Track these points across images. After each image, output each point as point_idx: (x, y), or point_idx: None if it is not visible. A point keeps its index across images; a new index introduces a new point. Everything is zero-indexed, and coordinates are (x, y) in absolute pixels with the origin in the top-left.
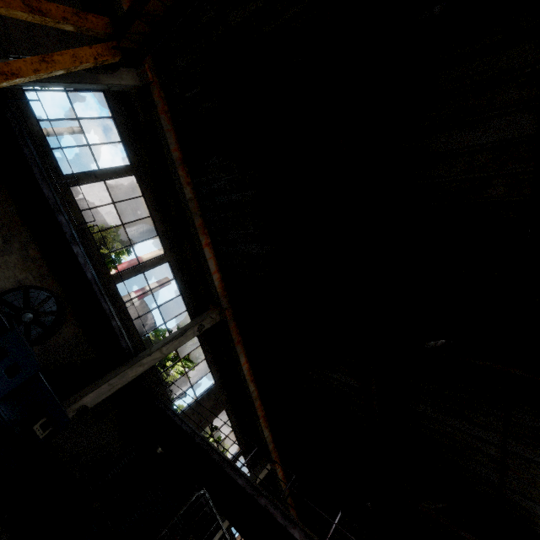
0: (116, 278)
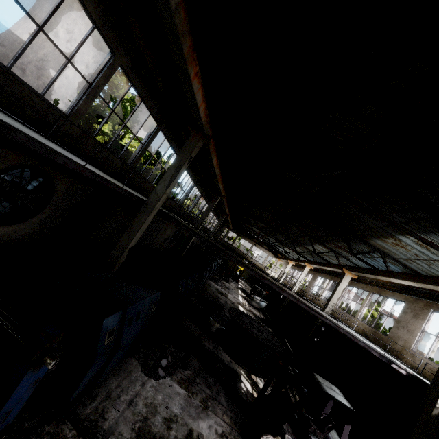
0: (74, 118)
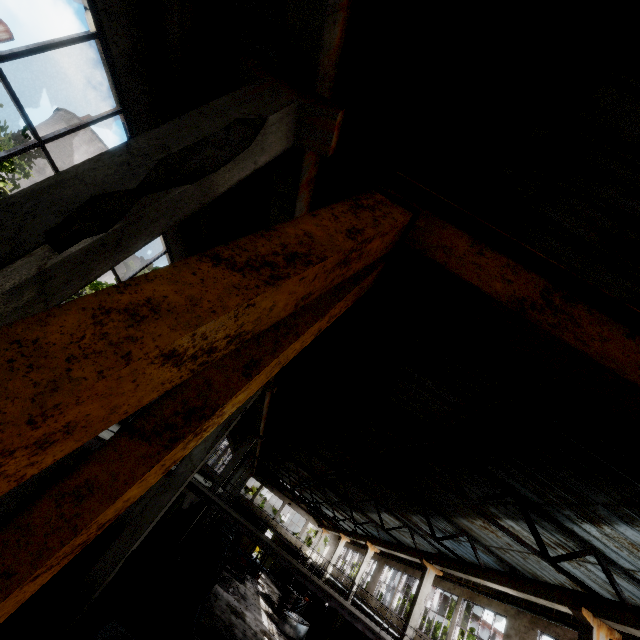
0: None
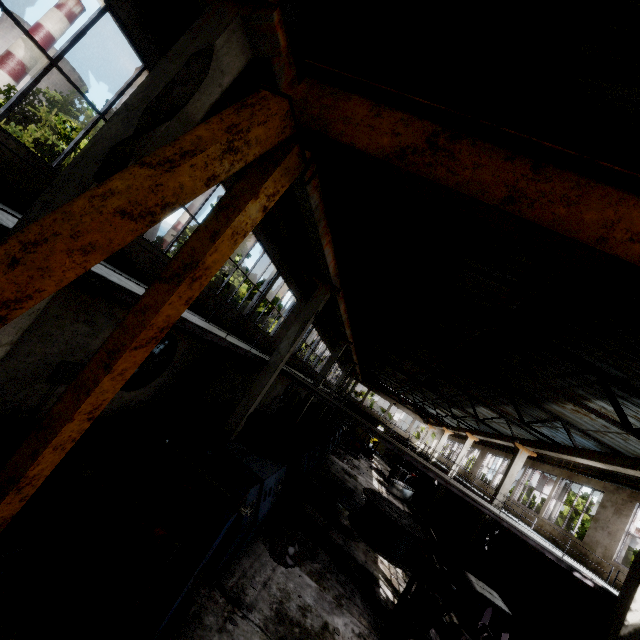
0: None
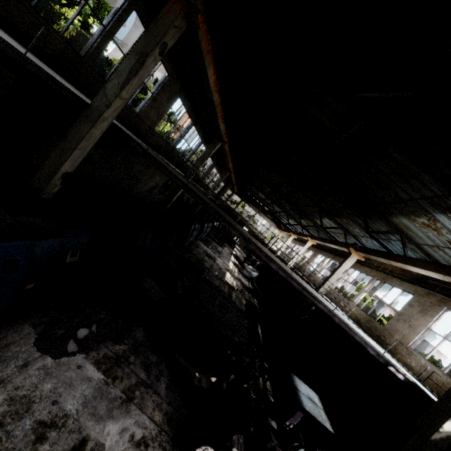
0: None
